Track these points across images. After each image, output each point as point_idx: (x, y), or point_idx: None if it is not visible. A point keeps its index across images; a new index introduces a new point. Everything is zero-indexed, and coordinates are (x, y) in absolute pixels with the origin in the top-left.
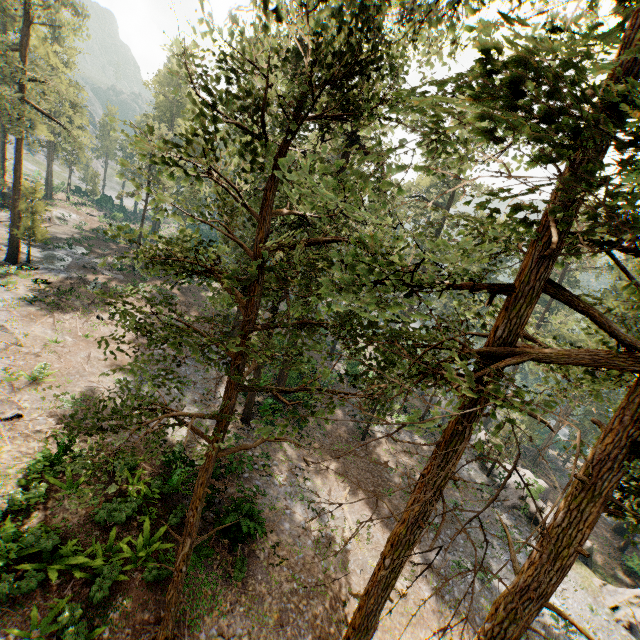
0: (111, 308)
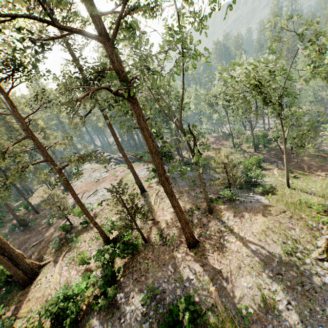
0: None
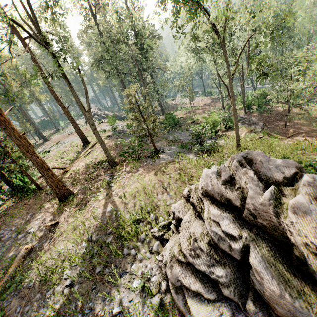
0: None
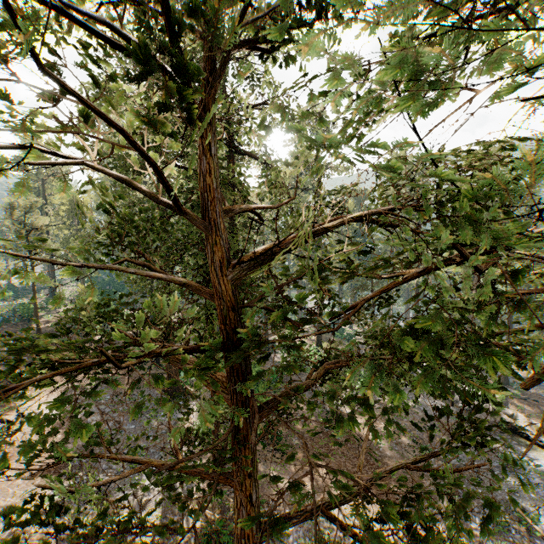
0: (18, 402)
